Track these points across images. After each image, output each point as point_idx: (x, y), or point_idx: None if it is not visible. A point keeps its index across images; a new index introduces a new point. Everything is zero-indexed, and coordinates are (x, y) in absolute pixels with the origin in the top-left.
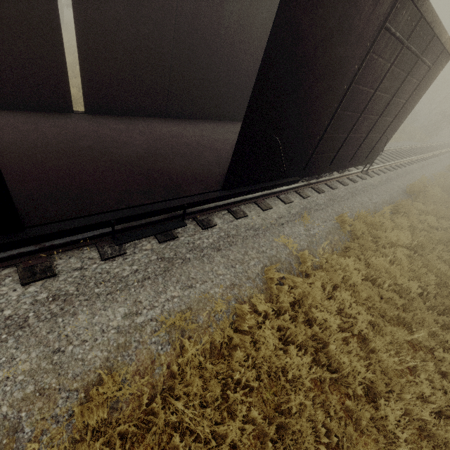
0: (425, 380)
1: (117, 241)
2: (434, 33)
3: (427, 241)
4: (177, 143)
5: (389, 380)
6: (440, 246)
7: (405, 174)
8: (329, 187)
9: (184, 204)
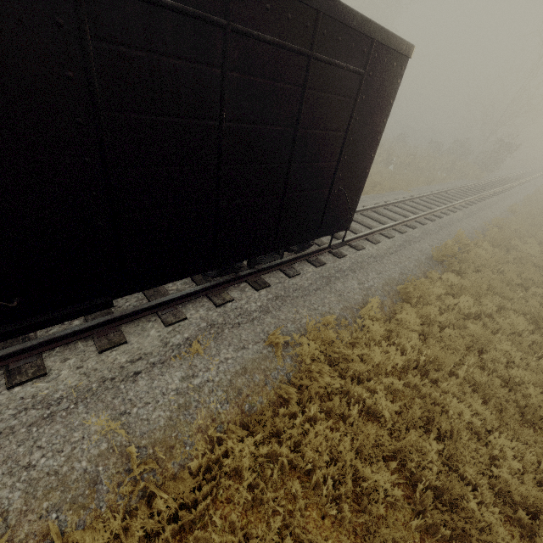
0: None
1: None
2: (315, 8)
3: (442, 354)
4: None
5: None
6: (469, 358)
7: (438, 228)
8: (285, 274)
9: None
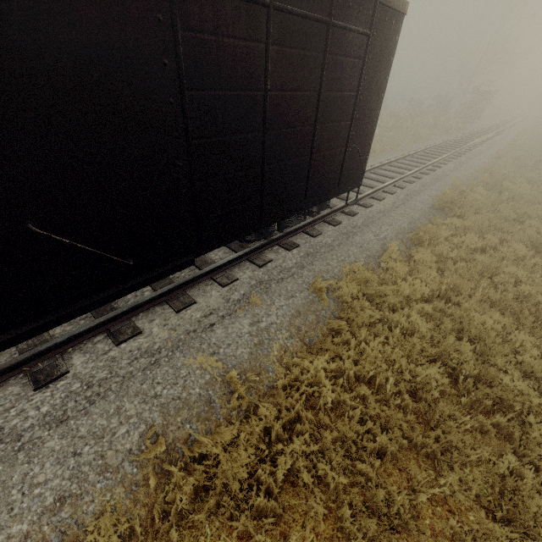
0: None
1: None
2: None
3: (461, 280)
4: None
5: None
6: (483, 281)
7: (434, 180)
8: (309, 235)
9: None
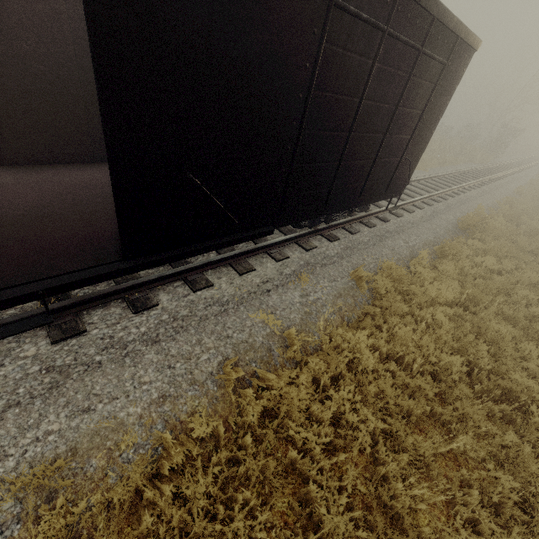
0: (469, 519)
1: None
2: (432, 15)
3: (480, 293)
4: (90, 196)
5: (403, 534)
6: (500, 297)
7: (458, 204)
8: (347, 231)
9: (38, 291)
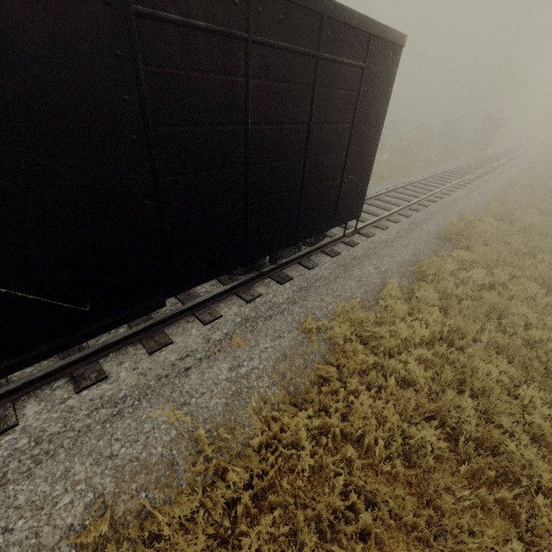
0: None
1: None
2: (319, 13)
3: (464, 322)
4: None
5: None
6: (490, 323)
7: (442, 209)
8: (304, 267)
9: None
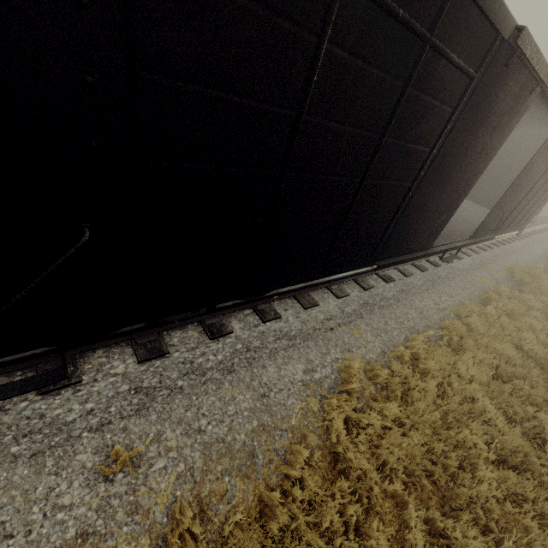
0: None
1: (443, 260)
2: None
3: None
4: None
5: None
6: None
7: (538, 240)
8: (488, 247)
9: (461, 245)
